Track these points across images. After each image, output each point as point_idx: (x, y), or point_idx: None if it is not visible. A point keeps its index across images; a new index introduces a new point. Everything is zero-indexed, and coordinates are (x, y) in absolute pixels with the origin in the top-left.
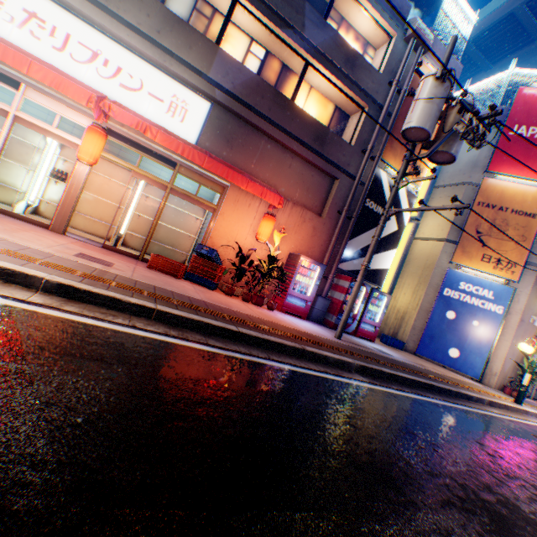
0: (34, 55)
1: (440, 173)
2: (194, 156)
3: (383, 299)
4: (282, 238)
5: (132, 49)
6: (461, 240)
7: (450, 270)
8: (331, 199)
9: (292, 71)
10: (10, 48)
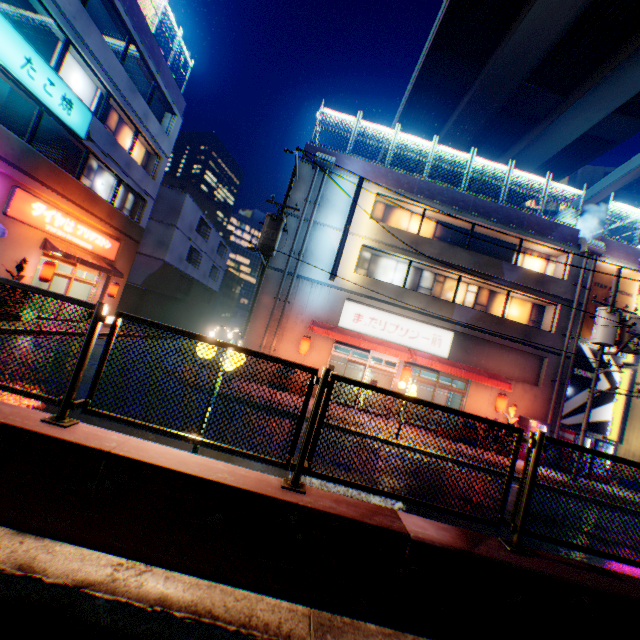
0: (373, 335)
1: None
2: (455, 371)
3: (609, 446)
4: (510, 405)
5: (411, 318)
6: None
7: None
8: (542, 372)
9: (495, 292)
10: (379, 345)
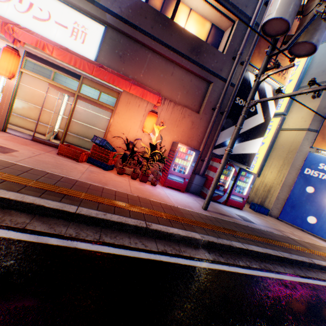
0: None
1: (305, 75)
2: (84, 66)
3: (250, 176)
4: (166, 131)
5: None
6: (321, 129)
7: (311, 154)
8: (206, 99)
9: None
10: None
